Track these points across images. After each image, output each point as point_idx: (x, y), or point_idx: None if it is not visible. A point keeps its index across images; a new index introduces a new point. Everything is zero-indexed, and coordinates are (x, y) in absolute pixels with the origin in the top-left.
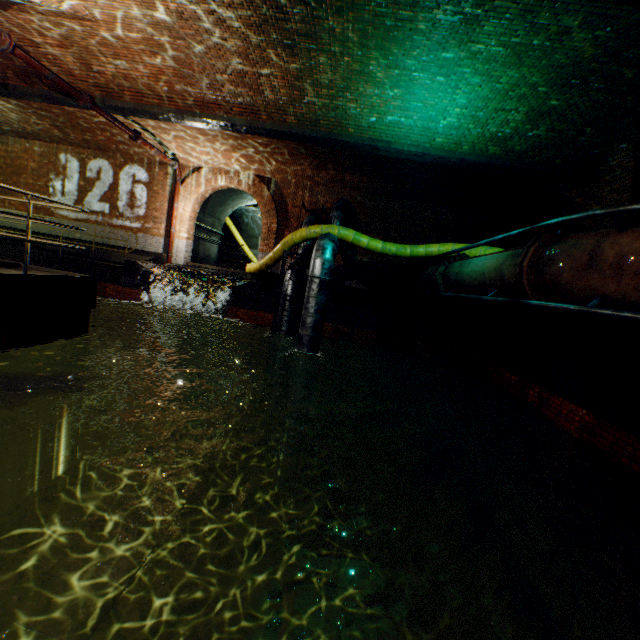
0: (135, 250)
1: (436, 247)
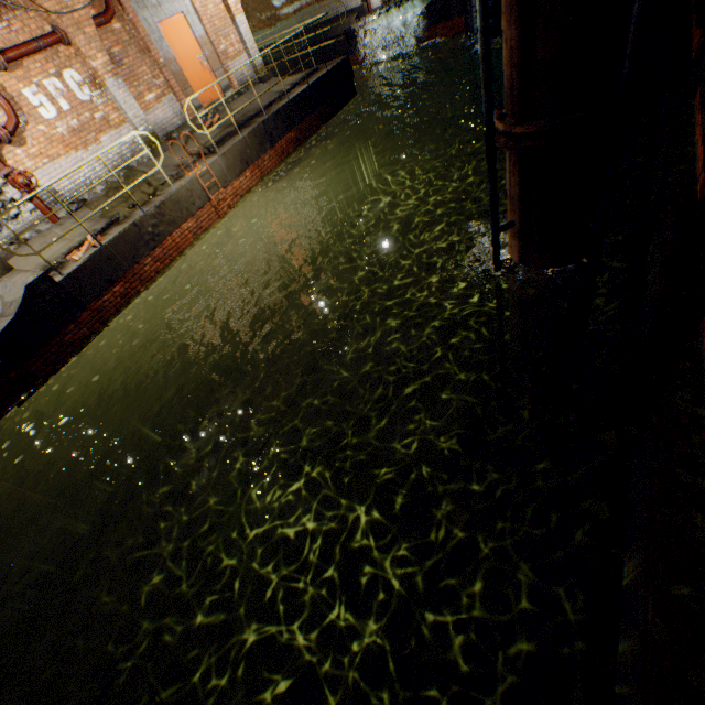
0: (342, 16)
1: None
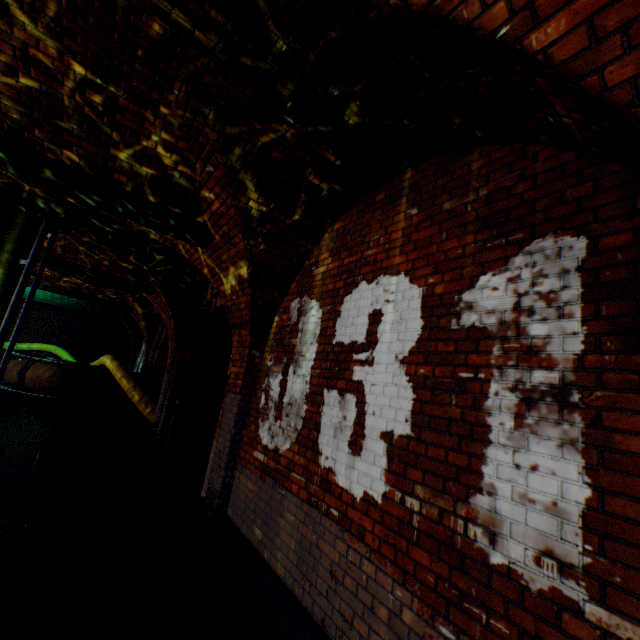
0: None
1: (38, 345)
